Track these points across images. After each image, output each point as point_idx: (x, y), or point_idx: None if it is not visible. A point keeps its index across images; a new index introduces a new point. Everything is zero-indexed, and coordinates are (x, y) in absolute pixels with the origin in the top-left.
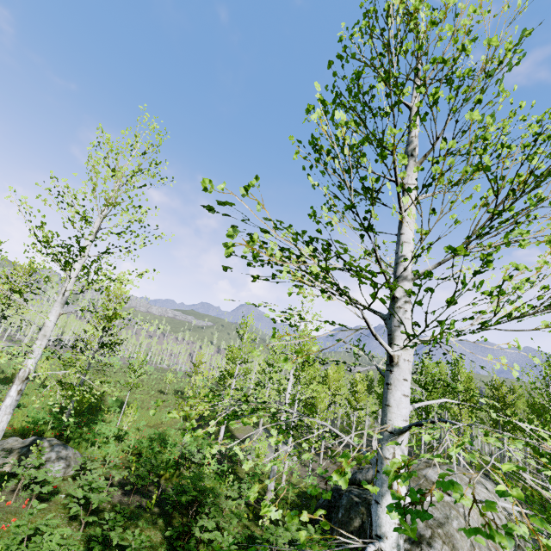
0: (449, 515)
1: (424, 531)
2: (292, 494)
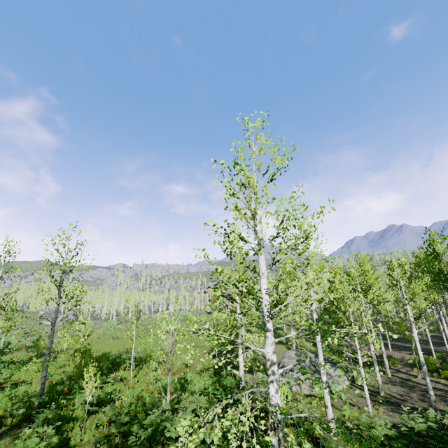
0: None
1: None
2: None
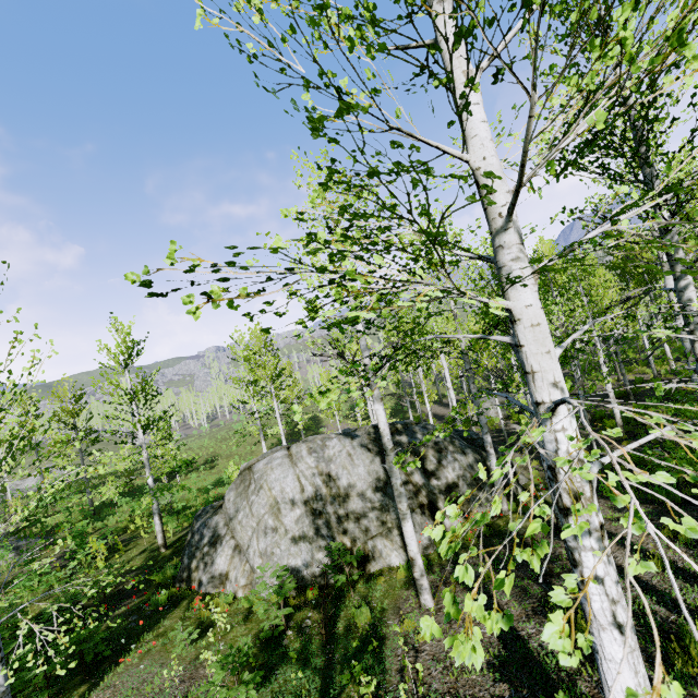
0: (240, 507)
1: (222, 530)
2: None
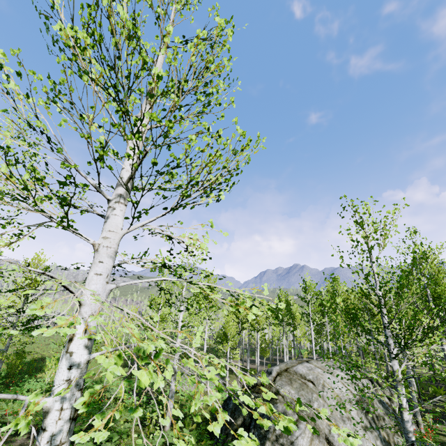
0: (311, 398)
1: (292, 416)
2: (206, 411)
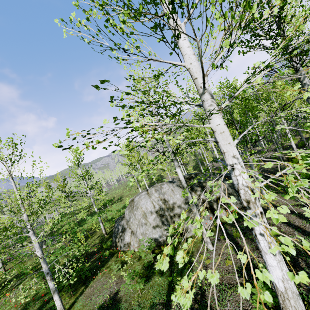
0: (131, 216)
1: (125, 226)
2: None
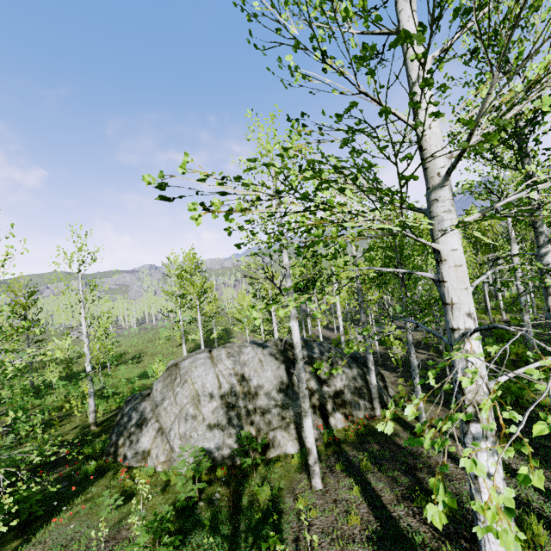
0: (166, 397)
1: (148, 415)
2: None
